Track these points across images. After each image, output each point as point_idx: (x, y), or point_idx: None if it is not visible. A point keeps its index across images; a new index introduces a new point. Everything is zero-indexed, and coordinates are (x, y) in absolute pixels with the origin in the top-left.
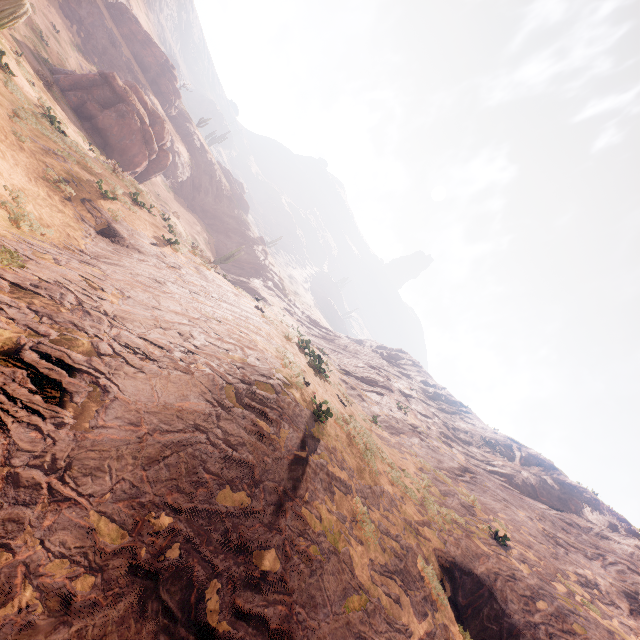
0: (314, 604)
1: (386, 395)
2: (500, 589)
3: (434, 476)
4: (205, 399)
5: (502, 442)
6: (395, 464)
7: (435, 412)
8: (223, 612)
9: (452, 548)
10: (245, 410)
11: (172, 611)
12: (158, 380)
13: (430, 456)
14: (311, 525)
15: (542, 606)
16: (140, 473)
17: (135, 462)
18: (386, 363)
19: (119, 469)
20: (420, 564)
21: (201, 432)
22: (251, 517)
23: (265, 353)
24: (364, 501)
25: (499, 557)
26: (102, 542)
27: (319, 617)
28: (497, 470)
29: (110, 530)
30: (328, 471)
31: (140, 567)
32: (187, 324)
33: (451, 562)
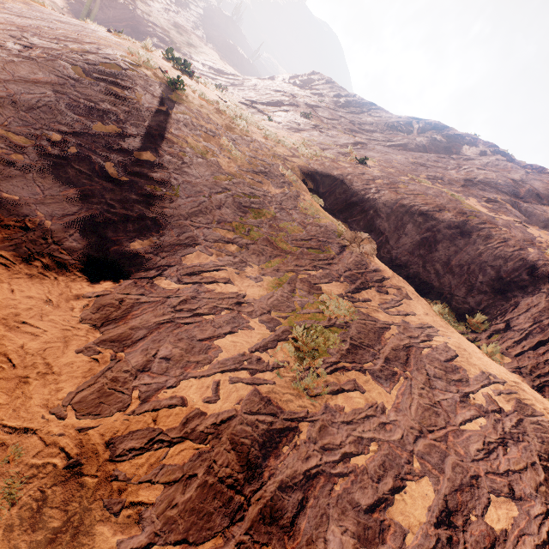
0: (187, 174)
1: (292, 111)
2: (349, 179)
3: (319, 143)
4: (56, 76)
5: (404, 122)
6: (277, 135)
7: (342, 115)
8: (121, 174)
9: (315, 166)
10: (97, 82)
11: (86, 173)
12: (5, 65)
13: (326, 140)
14: (179, 145)
15: (379, 182)
16: (24, 115)
17: (16, 109)
18: (297, 89)
19: (6, 112)
20: (281, 168)
21: (62, 94)
22: (125, 138)
23: (107, 46)
24: (233, 142)
25: (356, 168)
26: (17, 143)
27: (192, 179)
28: (395, 144)
29: (19, 139)
30: (192, 122)
31: (52, 155)
32: (16, 30)
33: (313, 172)
